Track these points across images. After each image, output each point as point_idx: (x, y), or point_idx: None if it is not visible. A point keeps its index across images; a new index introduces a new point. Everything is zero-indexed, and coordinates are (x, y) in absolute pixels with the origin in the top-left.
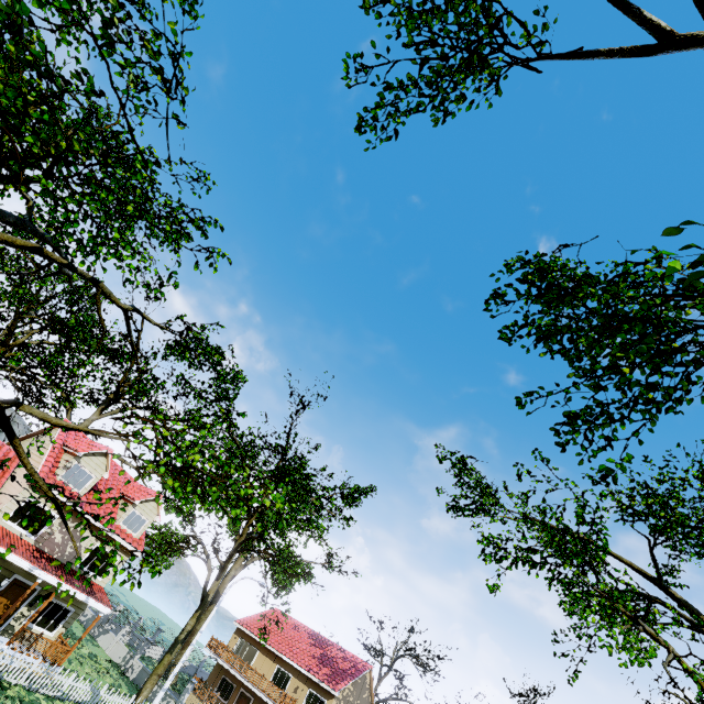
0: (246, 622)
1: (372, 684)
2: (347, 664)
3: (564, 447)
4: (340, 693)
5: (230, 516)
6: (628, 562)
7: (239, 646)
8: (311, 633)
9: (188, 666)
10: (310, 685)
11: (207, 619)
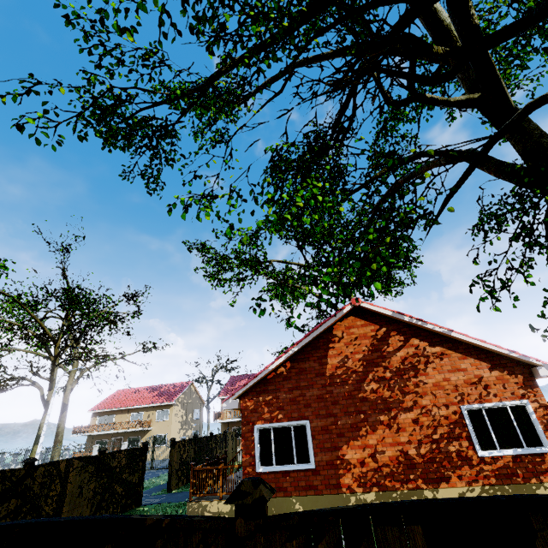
0: (98, 407)
1: (196, 389)
2: (176, 388)
3: (151, 193)
4: (176, 402)
5: (45, 356)
6: (296, 263)
7: (100, 422)
8: (149, 388)
9: (69, 456)
10: (157, 409)
11: (49, 407)
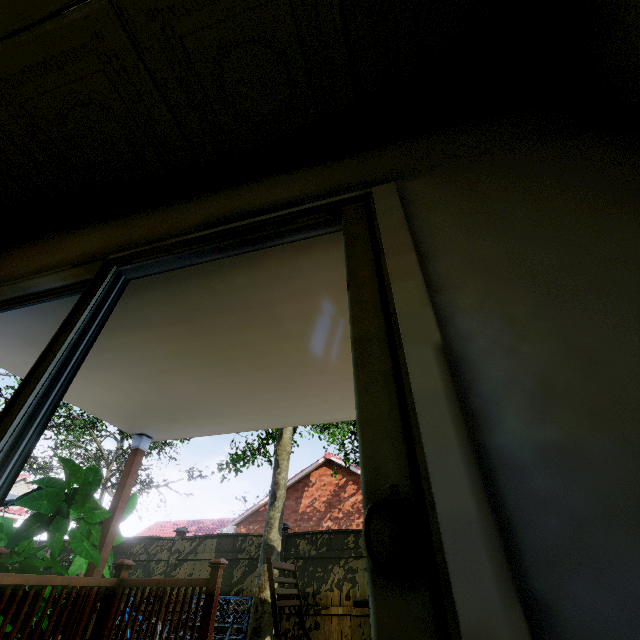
0: None
1: None
2: (215, 525)
3: None
4: None
5: None
6: None
7: None
8: (188, 522)
9: None
10: None
11: None
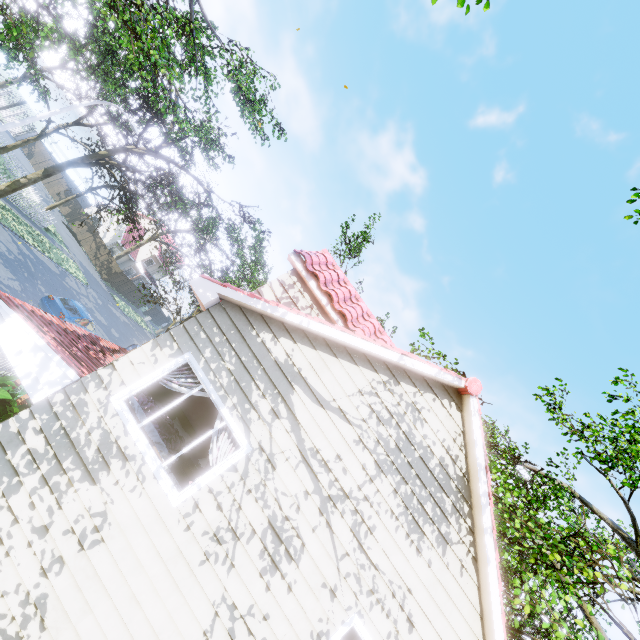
0: None
1: None
2: None
3: None
4: None
5: None
6: None
7: None
8: None
9: None
10: None
11: None
